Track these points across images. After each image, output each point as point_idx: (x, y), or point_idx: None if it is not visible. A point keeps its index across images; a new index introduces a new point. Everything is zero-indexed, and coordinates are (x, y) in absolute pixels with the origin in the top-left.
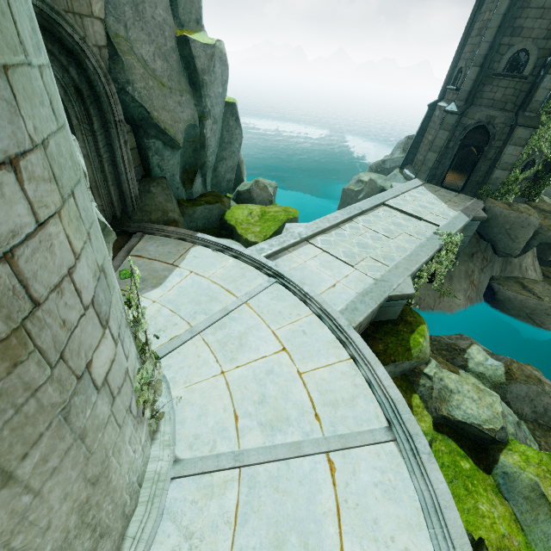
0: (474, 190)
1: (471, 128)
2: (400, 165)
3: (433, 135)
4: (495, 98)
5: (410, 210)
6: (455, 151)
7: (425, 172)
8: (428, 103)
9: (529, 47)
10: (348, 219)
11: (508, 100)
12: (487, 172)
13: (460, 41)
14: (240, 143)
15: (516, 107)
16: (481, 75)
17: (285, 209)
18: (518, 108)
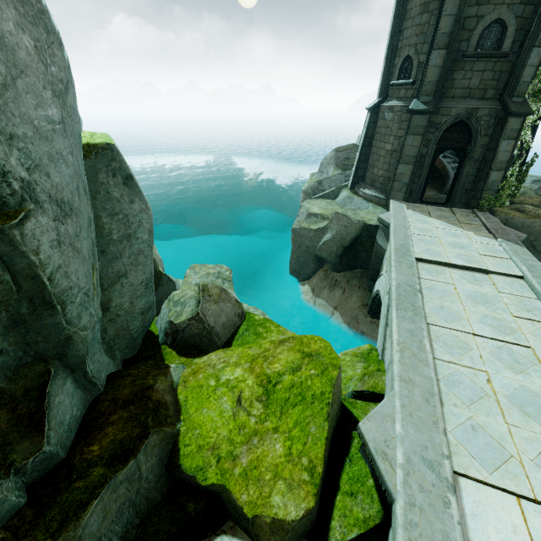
0: (464, 200)
1: (446, 127)
2: (351, 185)
3: (393, 143)
4: (471, 86)
5: (458, 259)
6: (432, 157)
7: (401, 190)
8: (369, 106)
9: (504, 16)
10: (426, 326)
11: (487, 86)
12: (478, 176)
13: (392, 26)
14: (149, 228)
15: (498, 93)
16: (449, 59)
17: (303, 350)
18: (502, 94)
